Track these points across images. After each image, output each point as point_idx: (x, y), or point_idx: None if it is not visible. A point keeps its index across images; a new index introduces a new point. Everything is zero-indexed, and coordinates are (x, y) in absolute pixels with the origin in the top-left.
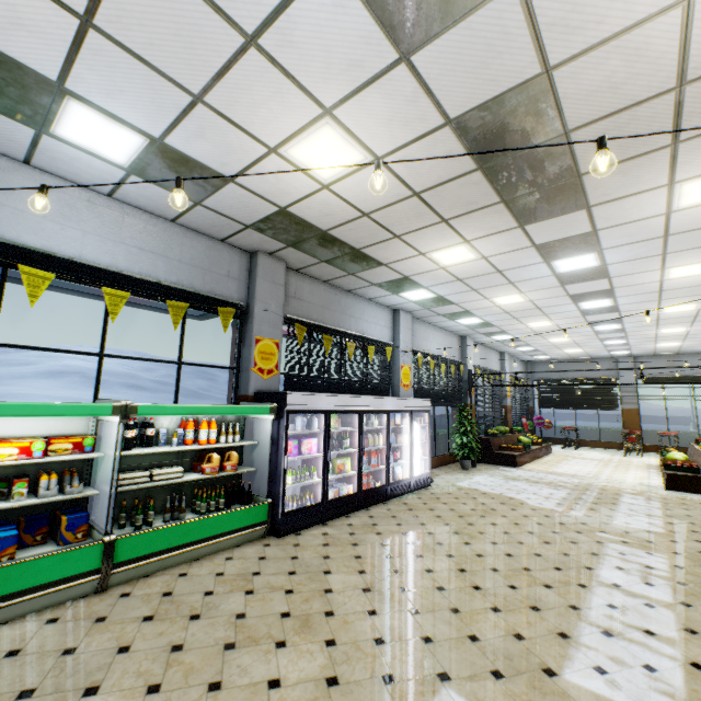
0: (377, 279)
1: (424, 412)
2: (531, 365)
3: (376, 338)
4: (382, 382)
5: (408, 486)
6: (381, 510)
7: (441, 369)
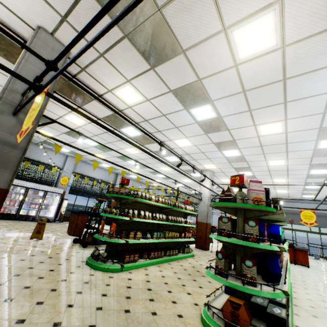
0: (38, 140)
1: (57, 193)
2: (172, 194)
3: (48, 163)
4: (48, 180)
5: (34, 219)
6: (0, 220)
7: (94, 183)
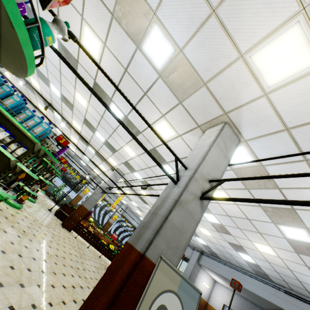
0: None
1: None
2: None
3: None
4: None
5: None
6: None
7: (72, 173)
